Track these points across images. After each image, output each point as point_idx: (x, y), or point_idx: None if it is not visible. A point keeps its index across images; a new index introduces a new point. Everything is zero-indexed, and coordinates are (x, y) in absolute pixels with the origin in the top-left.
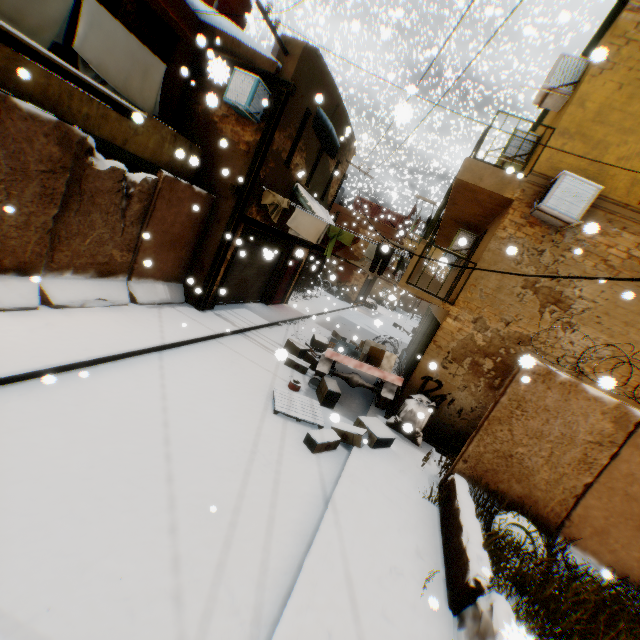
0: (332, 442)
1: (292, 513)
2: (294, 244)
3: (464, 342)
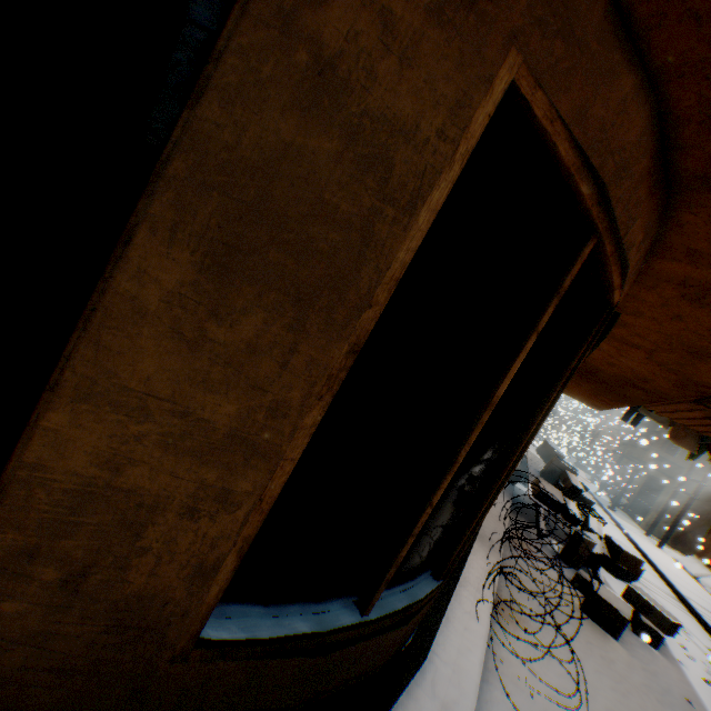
0: None
1: None
2: None
3: None
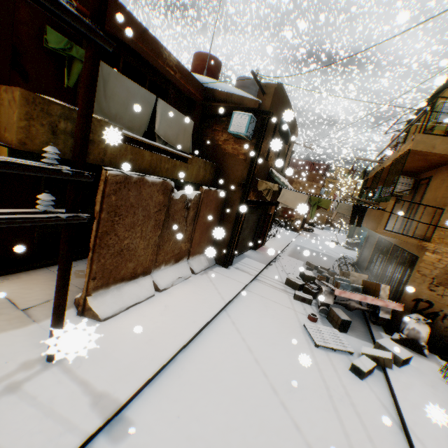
0: (371, 368)
1: (386, 444)
2: (268, 206)
3: (444, 269)
